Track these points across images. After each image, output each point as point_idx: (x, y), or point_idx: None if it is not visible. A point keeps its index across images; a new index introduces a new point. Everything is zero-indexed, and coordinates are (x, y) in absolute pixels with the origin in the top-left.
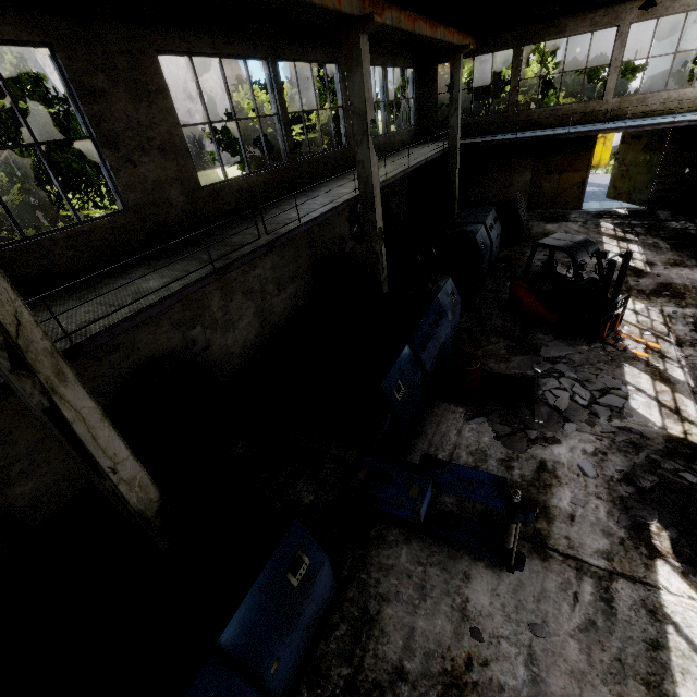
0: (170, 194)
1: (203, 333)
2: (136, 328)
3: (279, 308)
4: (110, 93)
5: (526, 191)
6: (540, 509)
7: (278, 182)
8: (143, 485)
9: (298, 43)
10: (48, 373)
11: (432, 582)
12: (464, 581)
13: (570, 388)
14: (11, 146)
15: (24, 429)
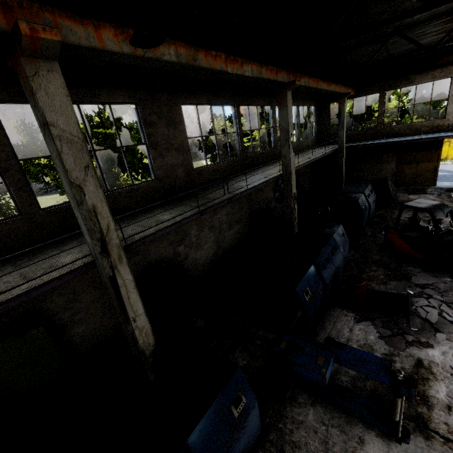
0: (178, 171)
1: (184, 249)
2: (150, 243)
3: (228, 239)
4: (158, 123)
5: (393, 174)
6: (420, 396)
7: (234, 167)
8: (147, 333)
9: (251, 96)
10: (115, 256)
11: (333, 439)
12: (359, 443)
13: (438, 306)
14: (111, 148)
15: (86, 293)
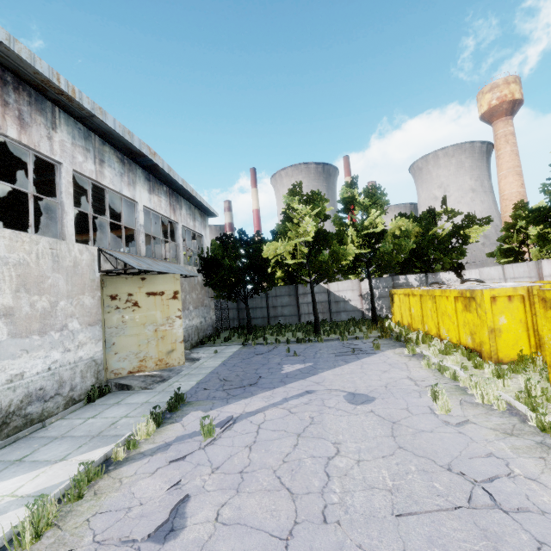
0: None
1: None
2: None
3: None
4: None
5: None
6: None
7: None
8: None
9: None
10: None
11: None
12: None
13: None
14: None
15: None
